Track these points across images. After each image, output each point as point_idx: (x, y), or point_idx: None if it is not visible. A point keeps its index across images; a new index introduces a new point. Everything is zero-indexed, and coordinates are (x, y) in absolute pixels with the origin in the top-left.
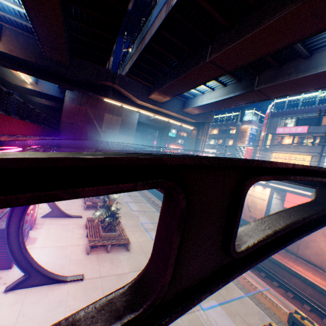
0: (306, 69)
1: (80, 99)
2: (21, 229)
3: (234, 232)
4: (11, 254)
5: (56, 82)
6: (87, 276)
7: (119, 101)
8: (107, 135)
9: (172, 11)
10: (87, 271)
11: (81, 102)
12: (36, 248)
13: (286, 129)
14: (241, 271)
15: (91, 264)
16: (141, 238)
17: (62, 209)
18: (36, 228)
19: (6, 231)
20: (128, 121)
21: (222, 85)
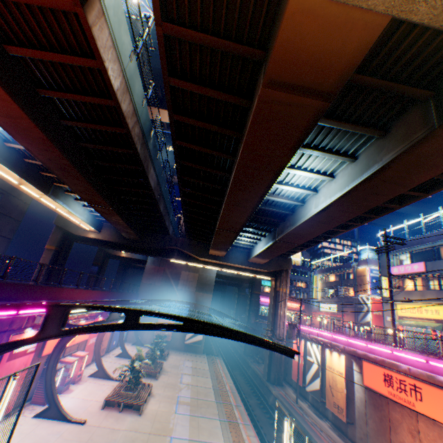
0: (293, 223)
1: (160, 260)
2: (56, 364)
3: (62, 322)
4: (45, 383)
5: (133, 252)
6: (89, 422)
7: (183, 259)
8: (183, 293)
9: (183, 206)
10: (92, 420)
11: (161, 262)
12: (68, 396)
13: (400, 268)
14: (64, 336)
15: (99, 416)
16: (164, 408)
17: (111, 371)
18: (78, 383)
19: (48, 364)
20: (205, 276)
21: (261, 236)
